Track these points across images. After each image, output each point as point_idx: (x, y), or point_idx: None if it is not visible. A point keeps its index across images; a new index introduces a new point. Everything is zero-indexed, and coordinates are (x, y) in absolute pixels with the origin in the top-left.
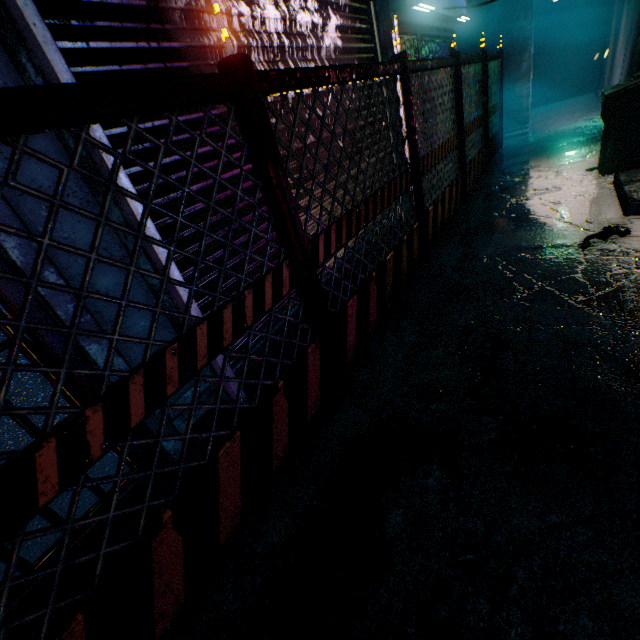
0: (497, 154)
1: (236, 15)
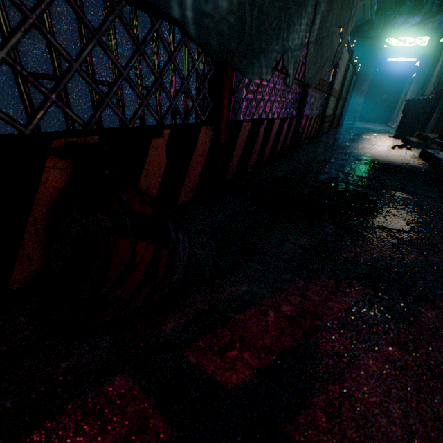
0: (340, 126)
1: None
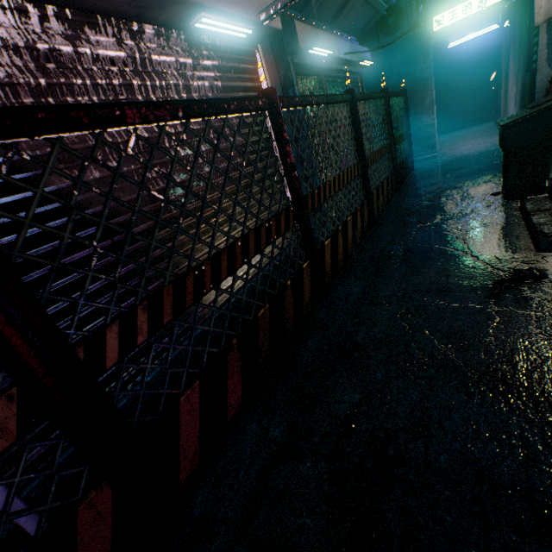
0: (409, 176)
1: (46, 49)
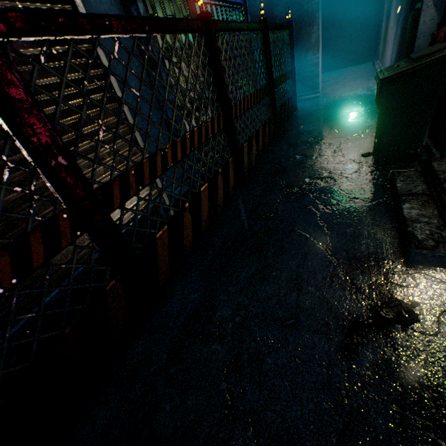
0: (291, 118)
1: None
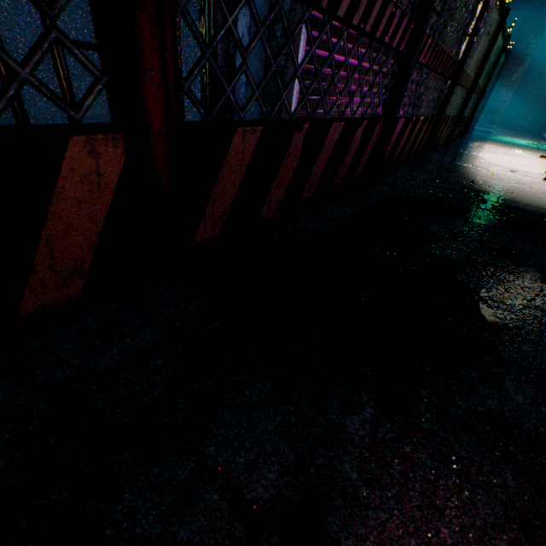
0: (468, 134)
1: None
